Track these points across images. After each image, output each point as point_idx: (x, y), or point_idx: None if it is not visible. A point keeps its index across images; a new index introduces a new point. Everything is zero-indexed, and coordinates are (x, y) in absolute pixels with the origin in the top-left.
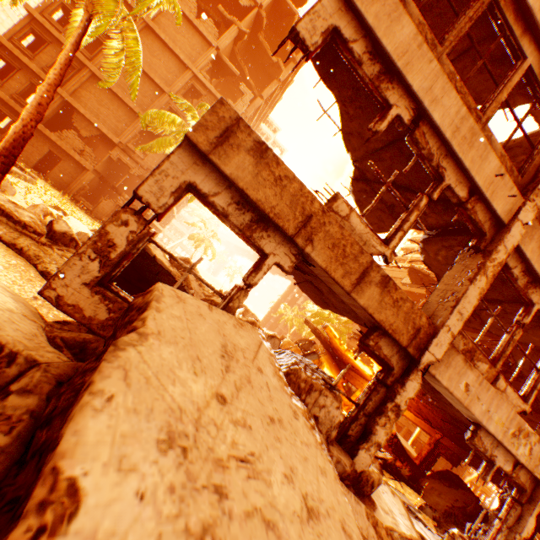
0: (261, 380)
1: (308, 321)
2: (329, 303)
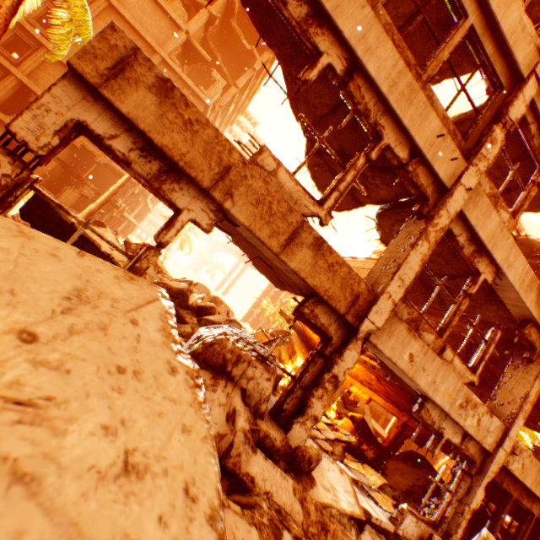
0: (131, 331)
1: (283, 312)
2: (284, 282)
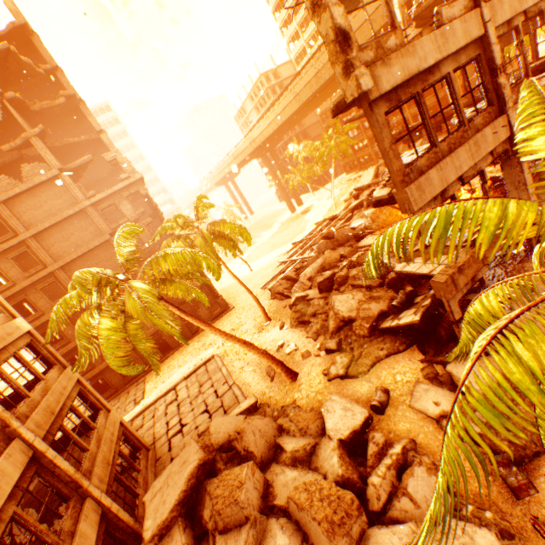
0: None
1: (357, 189)
2: None
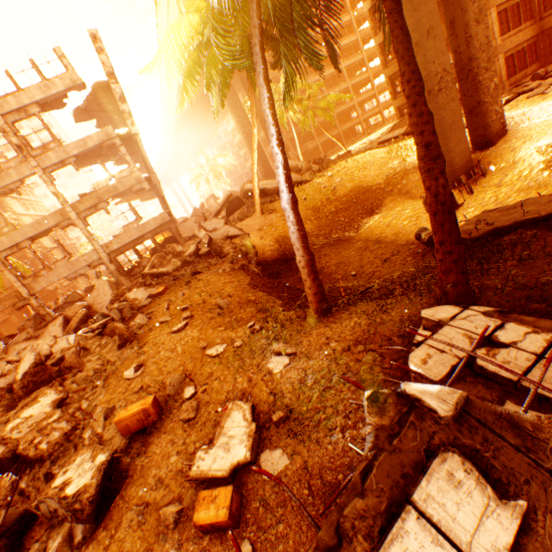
0: None
1: None
2: None
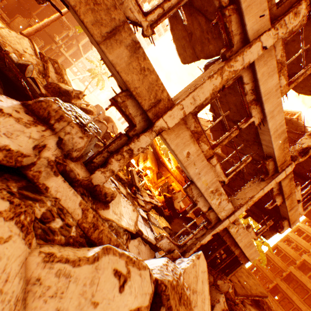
0: None
1: None
2: None
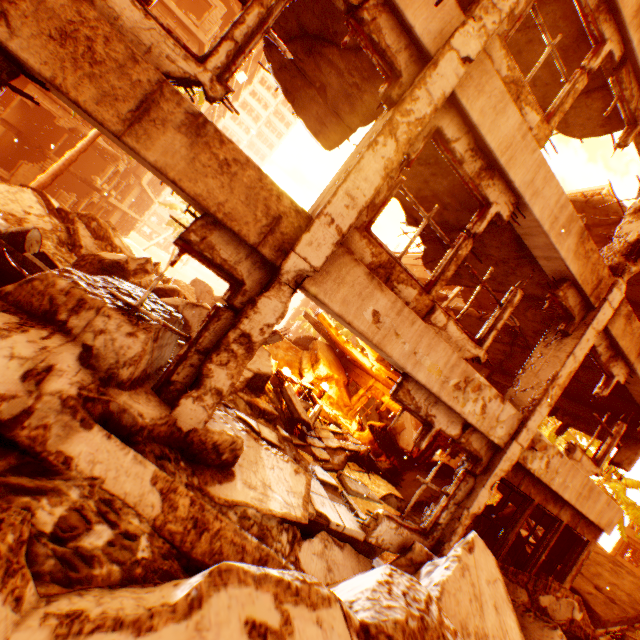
0: None
1: (308, 315)
2: None
